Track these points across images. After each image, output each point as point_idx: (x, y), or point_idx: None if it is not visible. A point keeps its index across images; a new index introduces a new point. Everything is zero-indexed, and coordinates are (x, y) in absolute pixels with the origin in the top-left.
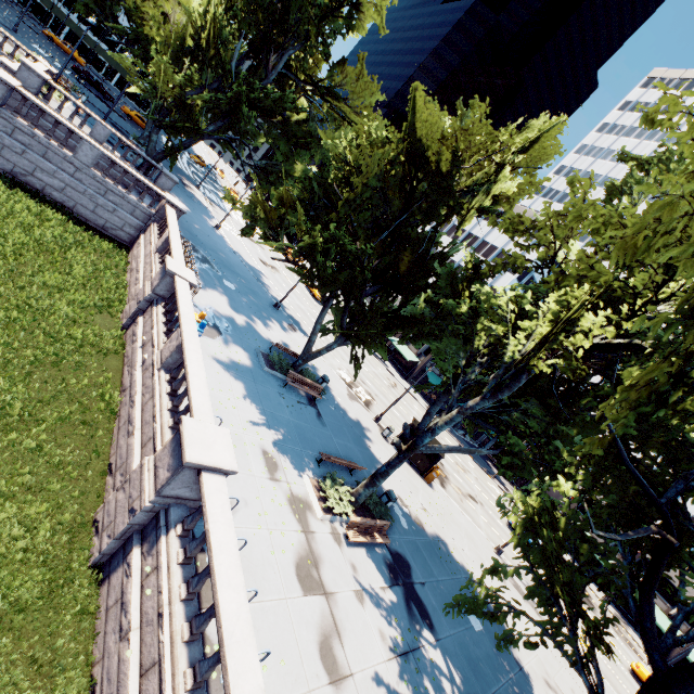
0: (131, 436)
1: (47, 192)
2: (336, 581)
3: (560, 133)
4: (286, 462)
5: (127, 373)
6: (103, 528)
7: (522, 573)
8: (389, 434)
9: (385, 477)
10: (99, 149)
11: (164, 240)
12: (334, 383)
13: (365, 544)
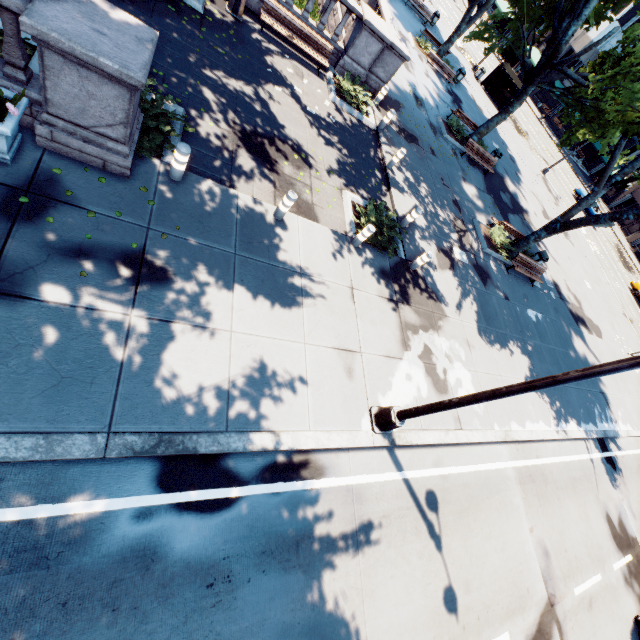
0: None
1: None
2: (416, 63)
3: None
4: (399, 23)
5: None
6: (322, 1)
7: (561, 198)
8: (480, 75)
9: (457, 33)
10: None
11: None
12: (445, 34)
13: (437, 75)
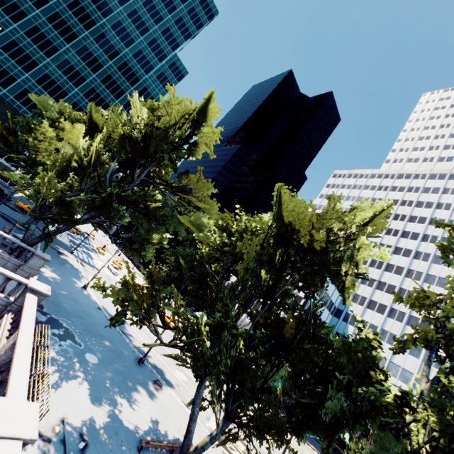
0: None
1: None
2: None
3: (388, 212)
4: None
5: None
6: None
7: None
8: None
9: None
10: None
11: (9, 346)
12: None
13: None
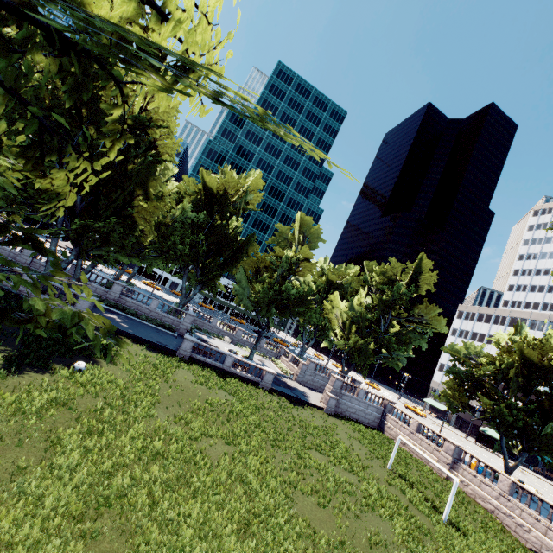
0: (531, 531)
1: (350, 415)
2: None
3: None
4: None
5: (483, 502)
6: None
7: None
8: None
9: None
10: (365, 390)
11: (417, 425)
12: None
13: None
